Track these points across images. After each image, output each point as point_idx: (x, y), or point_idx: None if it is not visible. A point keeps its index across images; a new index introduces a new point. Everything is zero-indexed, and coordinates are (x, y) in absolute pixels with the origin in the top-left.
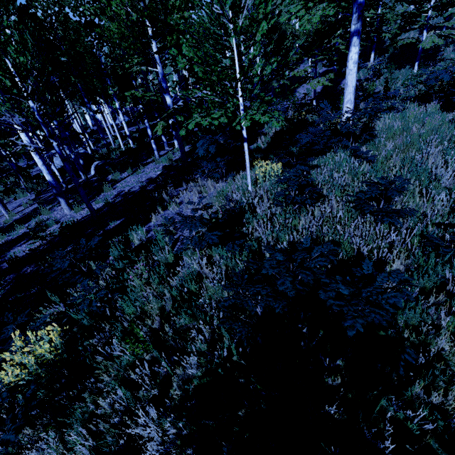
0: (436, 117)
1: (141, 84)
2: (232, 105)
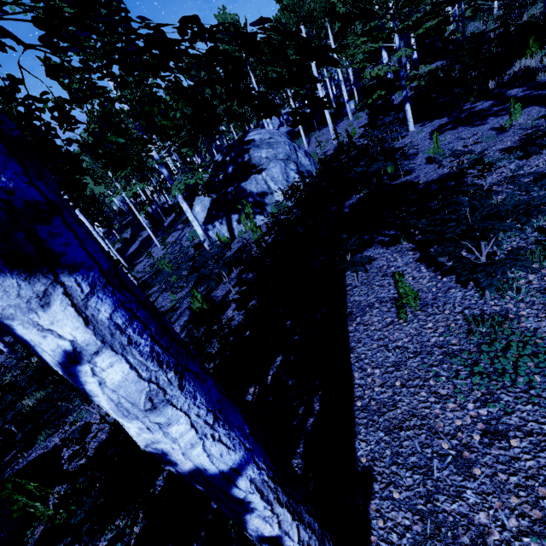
0: None
1: None
2: None
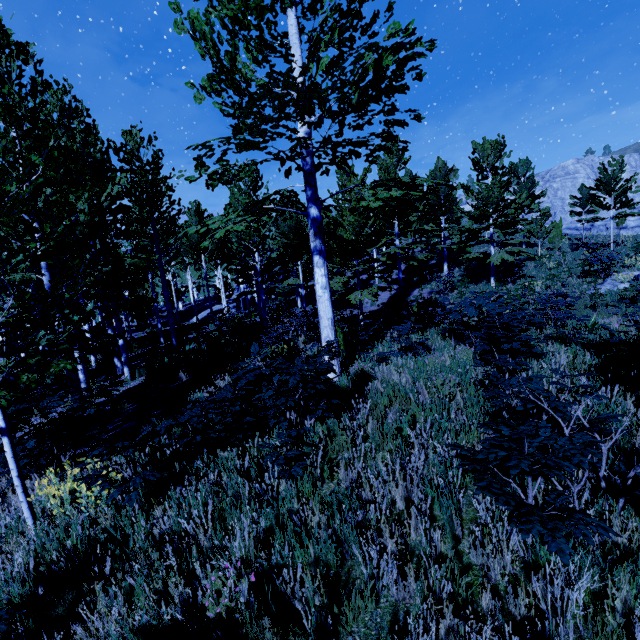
0: (450, 377)
1: (169, 282)
2: None
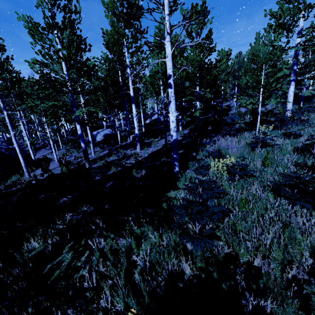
0: None
1: None
2: (254, 100)
